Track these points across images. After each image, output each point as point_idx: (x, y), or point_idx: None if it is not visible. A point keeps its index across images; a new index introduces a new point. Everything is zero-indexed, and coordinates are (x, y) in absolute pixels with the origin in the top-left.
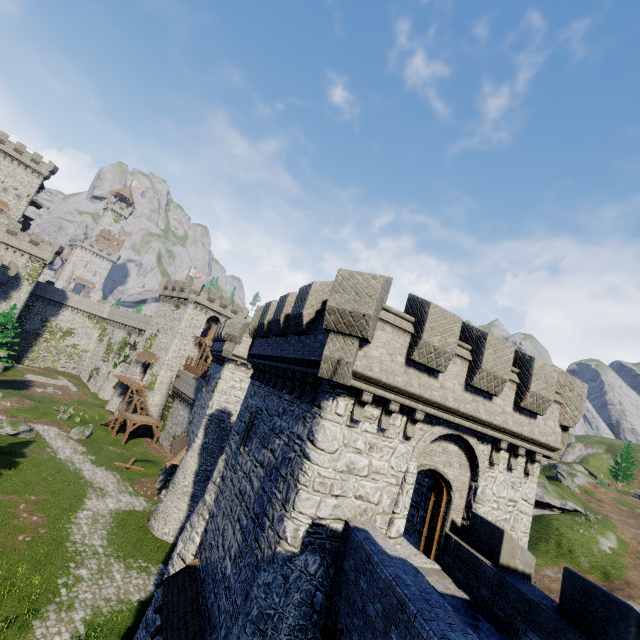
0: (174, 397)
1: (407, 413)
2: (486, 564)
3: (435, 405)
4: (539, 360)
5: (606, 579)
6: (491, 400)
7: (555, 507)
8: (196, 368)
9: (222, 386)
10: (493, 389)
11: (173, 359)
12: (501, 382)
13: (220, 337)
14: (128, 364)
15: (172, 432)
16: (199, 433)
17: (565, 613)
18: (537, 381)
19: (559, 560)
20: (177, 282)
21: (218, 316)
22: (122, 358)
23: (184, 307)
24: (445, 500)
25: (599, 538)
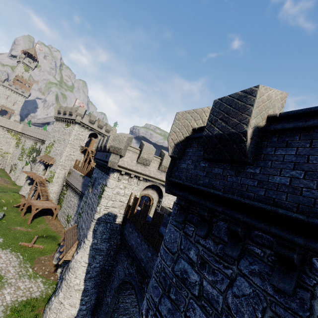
0: (67, 187)
1: None
2: None
3: None
4: None
5: None
6: None
7: None
8: (82, 168)
9: (108, 193)
10: None
11: (65, 161)
12: None
13: (104, 149)
14: (35, 163)
15: (66, 212)
16: (88, 235)
17: None
18: None
19: None
20: (67, 107)
21: (96, 133)
22: (31, 159)
23: (72, 125)
24: None
25: None
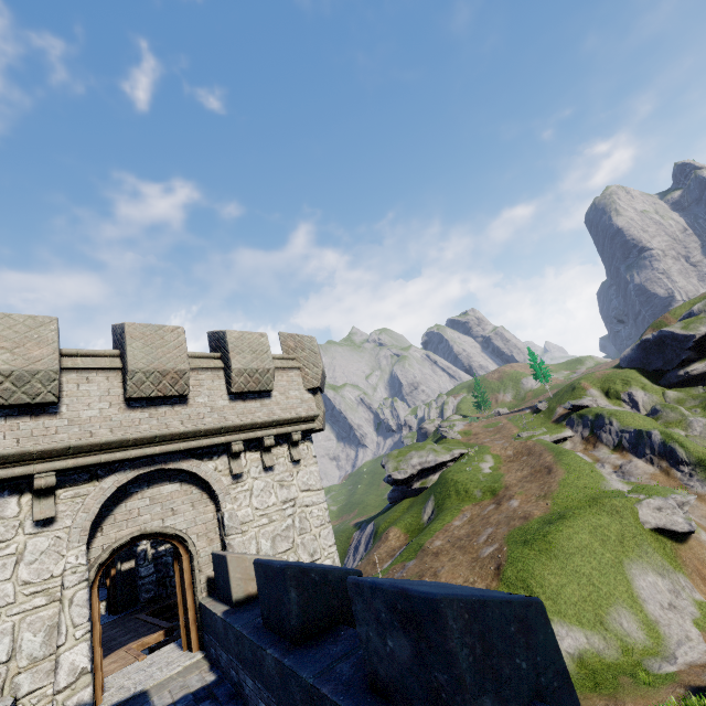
0: None
1: (31, 487)
2: (217, 616)
3: (72, 452)
4: (232, 331)
5: (494, 495)
6: (187, 403)
7: (448, 462)
8: None
9: None
10: (172, 389)
11: None
12: (179, 376)
13: None
14: None
15: None
16: None
17: (266, 621)
18: (239, 355)
19: (461, 506)
20: None
21: None
22: None
23: None
24: (187, 560)
25: (481, 465)
